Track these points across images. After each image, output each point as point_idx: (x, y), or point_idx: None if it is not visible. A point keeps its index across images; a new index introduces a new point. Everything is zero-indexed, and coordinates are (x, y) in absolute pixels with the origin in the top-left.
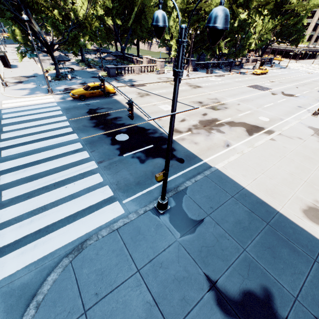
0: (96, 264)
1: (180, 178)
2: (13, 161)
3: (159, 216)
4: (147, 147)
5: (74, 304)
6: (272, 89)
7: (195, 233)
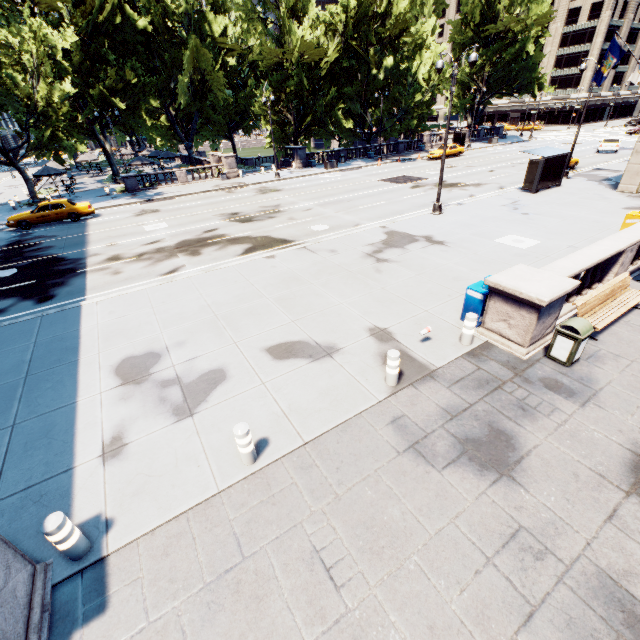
0: None
1: (1, 322)
2: None
3: None
4: (21, 284)
5: None
6: (427, 179)
7: None
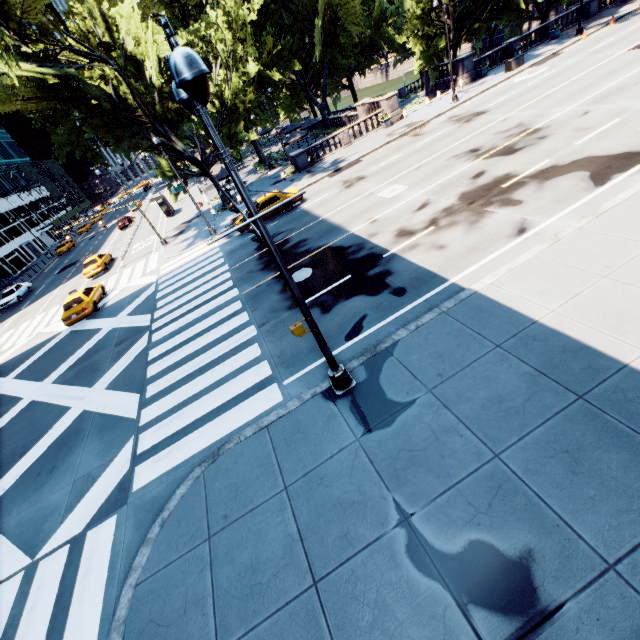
0: (231, 477)
1: (390, 326)
2: (162, 346)
3: (335, 400)
4: (339, 281)
5: (198, 526)
6: None
7: (393, 426)
